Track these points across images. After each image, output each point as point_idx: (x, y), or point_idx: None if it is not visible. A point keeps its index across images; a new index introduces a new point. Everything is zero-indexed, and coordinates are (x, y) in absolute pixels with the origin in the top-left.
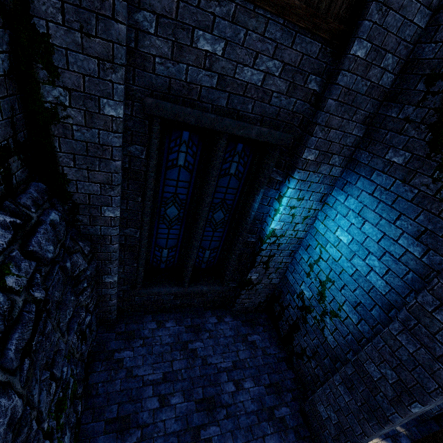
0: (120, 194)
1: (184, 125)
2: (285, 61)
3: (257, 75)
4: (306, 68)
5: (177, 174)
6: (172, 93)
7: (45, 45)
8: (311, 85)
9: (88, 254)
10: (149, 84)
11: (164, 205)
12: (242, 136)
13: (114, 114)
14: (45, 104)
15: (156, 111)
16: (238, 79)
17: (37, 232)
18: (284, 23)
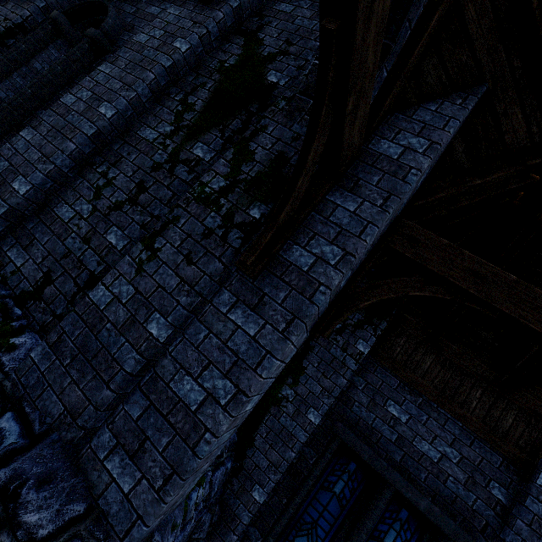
0: (276, 482)
1: (354, 456)
2: (463, 454)
3: (433, 452)
4: (487, 472)
5: (328, 499)
6: (357, 427)
7: (301, 370)
8: (495, 491)
9: (211, 524)
10: (343, 413)
11: (297, 528)
12: (409, 500)
13: (313, 420)
14: (279, 394)
15: (340, 433)
16: (415, 446)
17: (219, 468)
18: (463, 426)
